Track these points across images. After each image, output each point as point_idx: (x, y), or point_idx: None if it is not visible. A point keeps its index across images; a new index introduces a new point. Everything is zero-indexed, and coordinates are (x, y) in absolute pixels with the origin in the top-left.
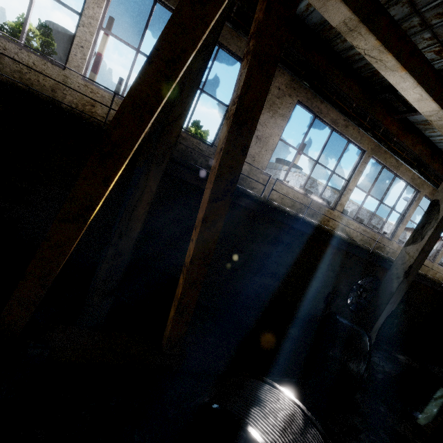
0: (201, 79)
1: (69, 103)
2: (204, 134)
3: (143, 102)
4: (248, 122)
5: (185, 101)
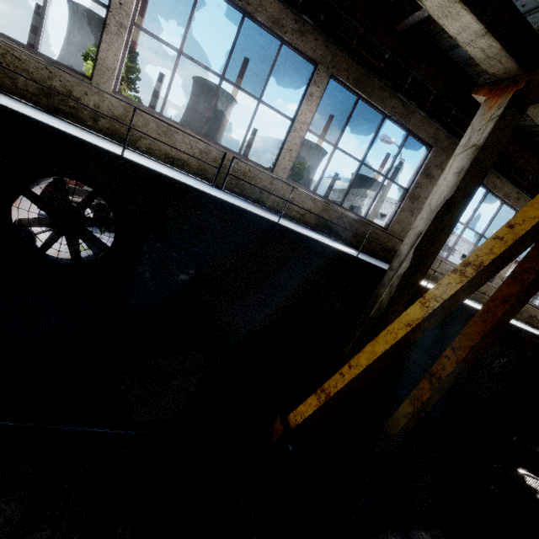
0: (458, 220)
1: (272, 202)
2: (301, 167)
3: (475, 283)
4: (536, 286)
5: (442, 238)
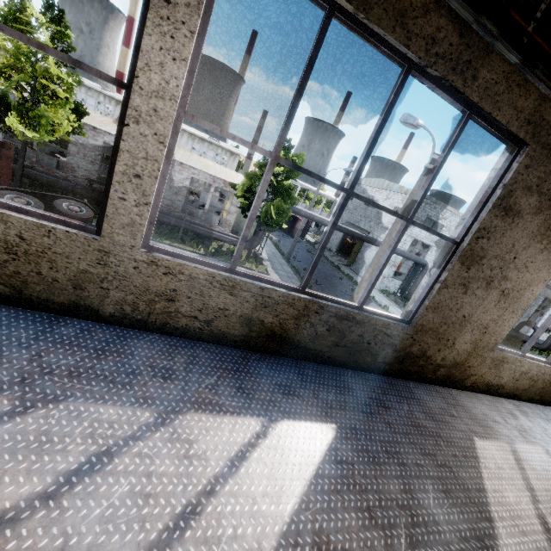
0: None
1: (117, 304)
2: (298, 160)
3: None
4: None
5: None
